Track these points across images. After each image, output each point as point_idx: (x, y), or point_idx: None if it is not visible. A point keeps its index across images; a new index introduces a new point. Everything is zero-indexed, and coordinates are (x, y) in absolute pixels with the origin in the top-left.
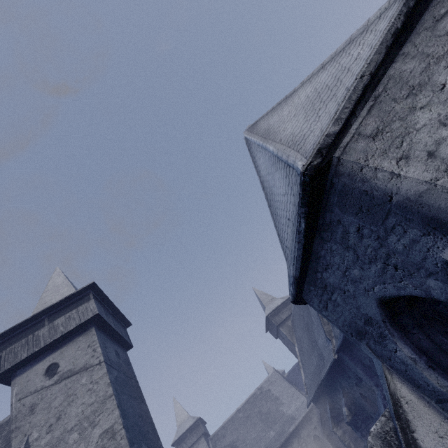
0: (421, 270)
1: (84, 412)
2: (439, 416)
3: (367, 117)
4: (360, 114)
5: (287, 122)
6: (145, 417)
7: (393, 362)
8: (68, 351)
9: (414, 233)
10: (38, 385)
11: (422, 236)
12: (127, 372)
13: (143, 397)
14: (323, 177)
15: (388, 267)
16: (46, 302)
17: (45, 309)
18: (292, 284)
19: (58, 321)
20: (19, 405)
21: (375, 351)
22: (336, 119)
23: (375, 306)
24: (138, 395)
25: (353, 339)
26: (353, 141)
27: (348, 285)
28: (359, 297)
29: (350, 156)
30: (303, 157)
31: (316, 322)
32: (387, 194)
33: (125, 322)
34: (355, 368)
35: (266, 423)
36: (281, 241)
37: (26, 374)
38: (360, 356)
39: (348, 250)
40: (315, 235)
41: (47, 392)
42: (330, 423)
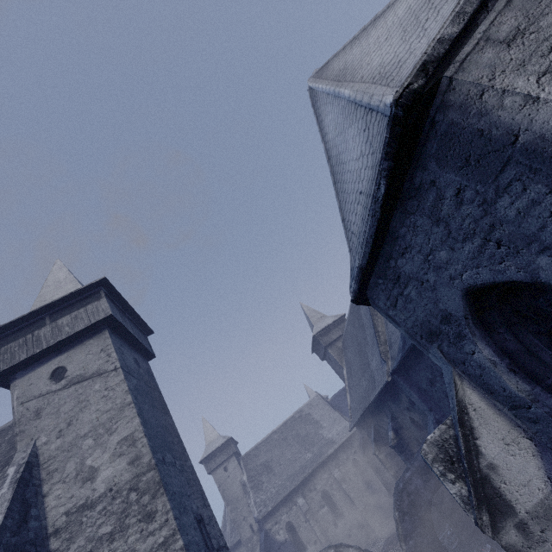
0: (534, 244)
1: (99, 419)
2: (509, 424)
3: (505, 12)
4: (495, 7)
5: (374, 51)
6: (170, 429)
7: (467, 367)
8: (77, 354)
9: (537, 190)
10: (43, 389)
11: (547, 195)
12: (148, 382)
13: (167, 410)
14: (423, 112)
15: (488, 243)
16: (46, 300)
17: (45, 305)
18: (355, 277)
19: (62, 321)
20: (22, 409)
21: (447, 354)
22: (457, 13)
23: (459, 299)
24: (161, 407)
25: (421, 343)
26: (476, 51)
27: (428, 274)
28: (440, 289)
29: (468, 74)
30: (396, 87)
31: (372, 342)
32: (512, 133)
33: (146, 329)
34: (410, 392)
35: (303, 446)
36: (345, 228)
37: (27, 377)
38: (417, 379)
39: (438, 224)
40: (396, 206)
41: (54, 397)
42: (373, 447)
